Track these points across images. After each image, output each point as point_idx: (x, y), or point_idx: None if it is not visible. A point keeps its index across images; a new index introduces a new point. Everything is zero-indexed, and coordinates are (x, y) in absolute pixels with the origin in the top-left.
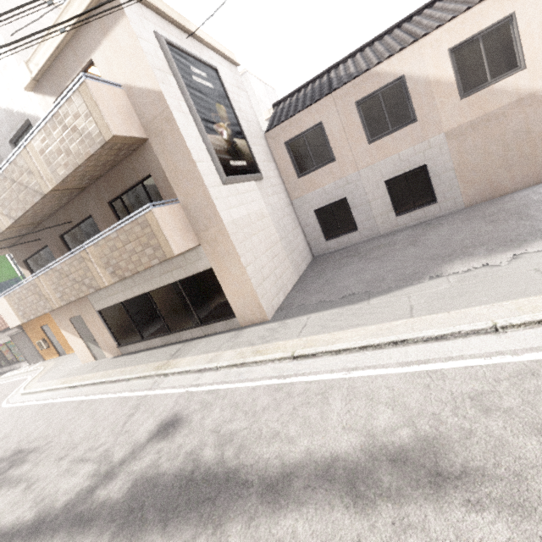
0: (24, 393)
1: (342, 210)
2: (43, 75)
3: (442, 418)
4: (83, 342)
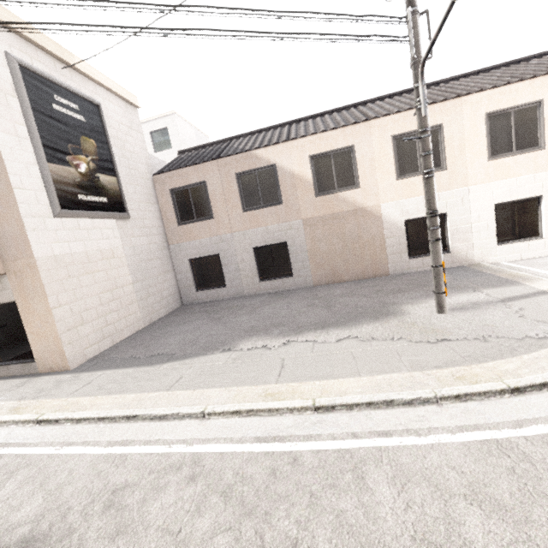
0: None
1: (215, 265)
2: None
3: (69, 514)
4: None
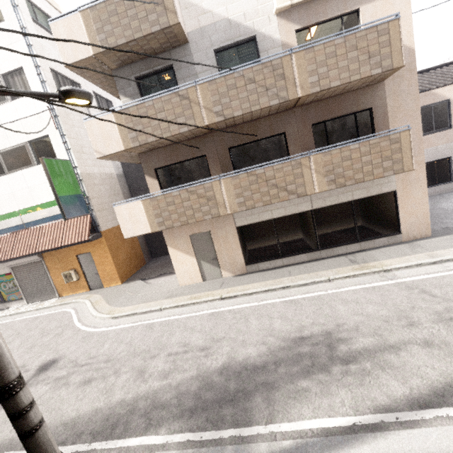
0: (123, 315)
1: None
2: (298, 6)
3: None
4: (196, 261)
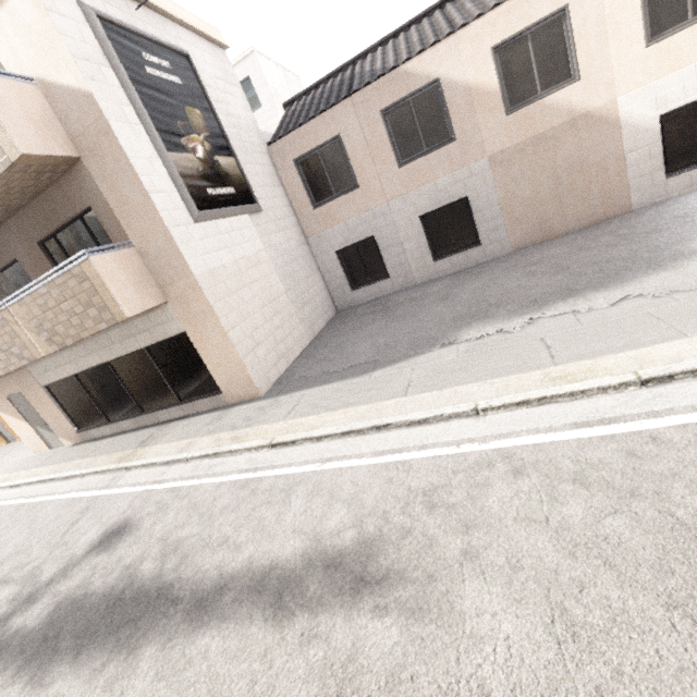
0: None
1: (370, 252)
2: None
3: (390, 517)
4: (30, 427)
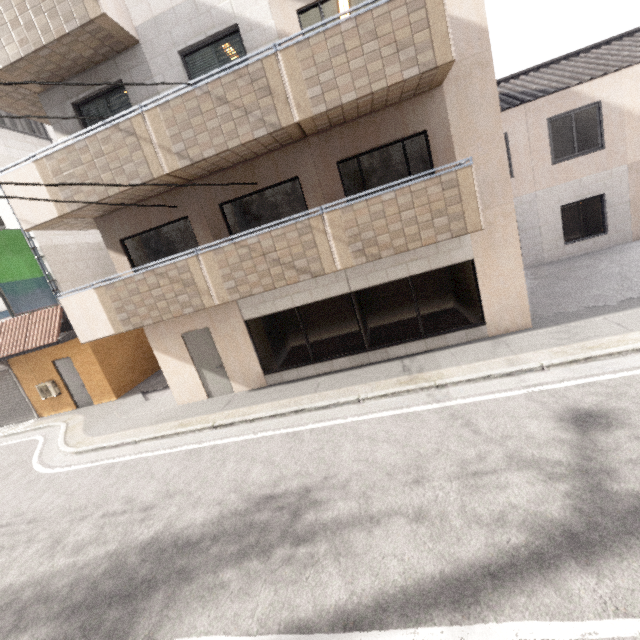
0: (88, 449)
1: None
2: None
3: None
4: (195, 370)
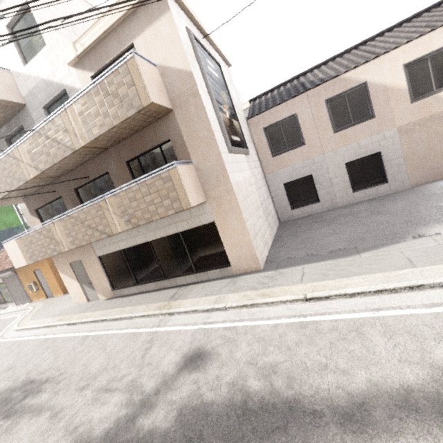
0: (20, 329)
1: (307, 185)
2: (86, 54)
3: None
4: (79, 284)
